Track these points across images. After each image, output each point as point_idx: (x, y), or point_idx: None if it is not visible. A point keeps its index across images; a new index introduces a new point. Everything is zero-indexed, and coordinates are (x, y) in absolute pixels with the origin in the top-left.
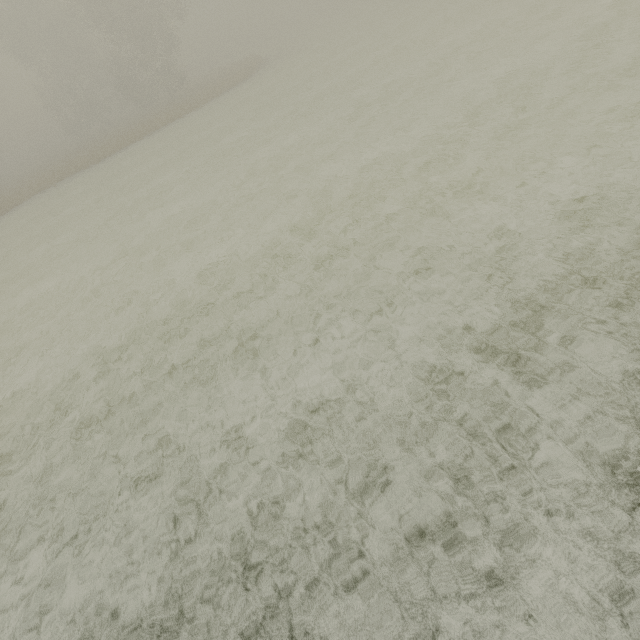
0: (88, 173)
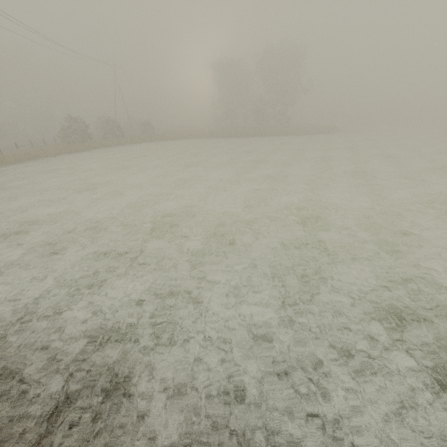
0: (224, 140)
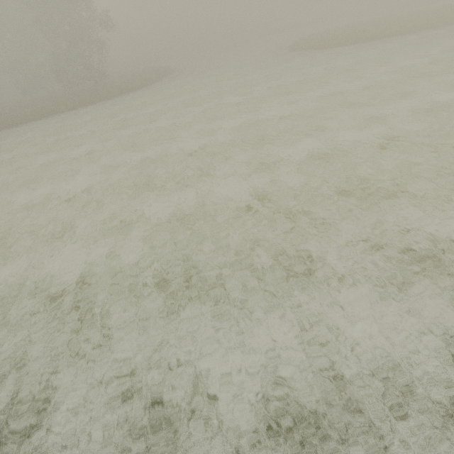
0: None
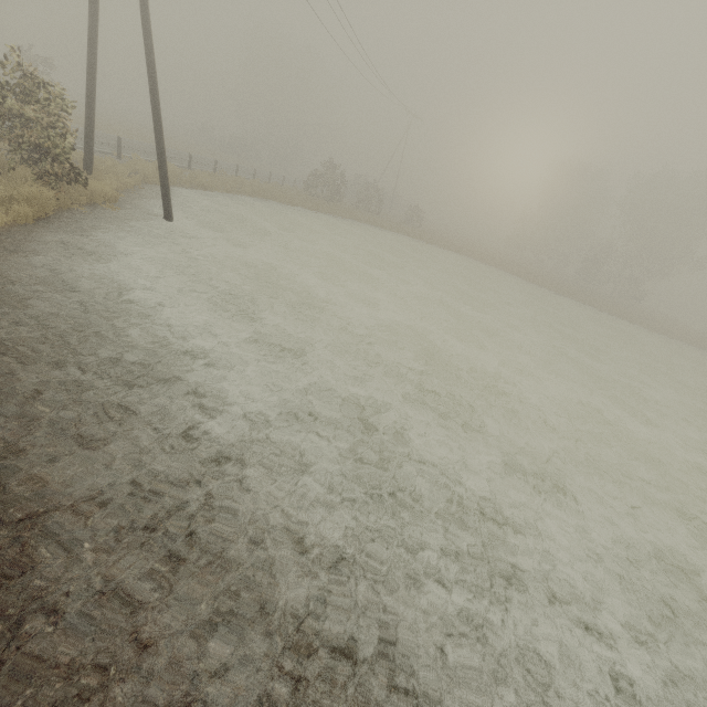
0: (523, 283)
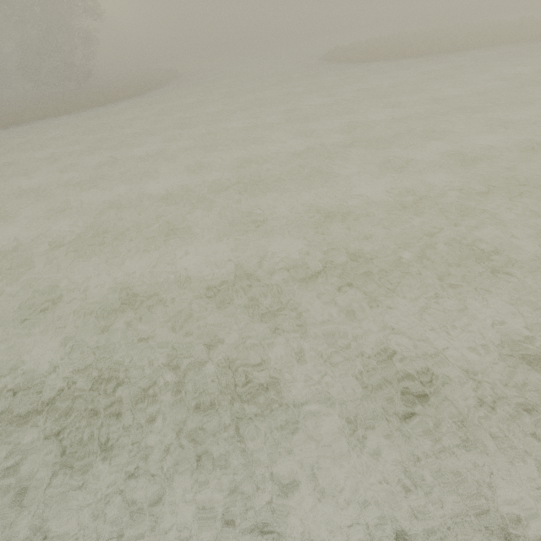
0: None
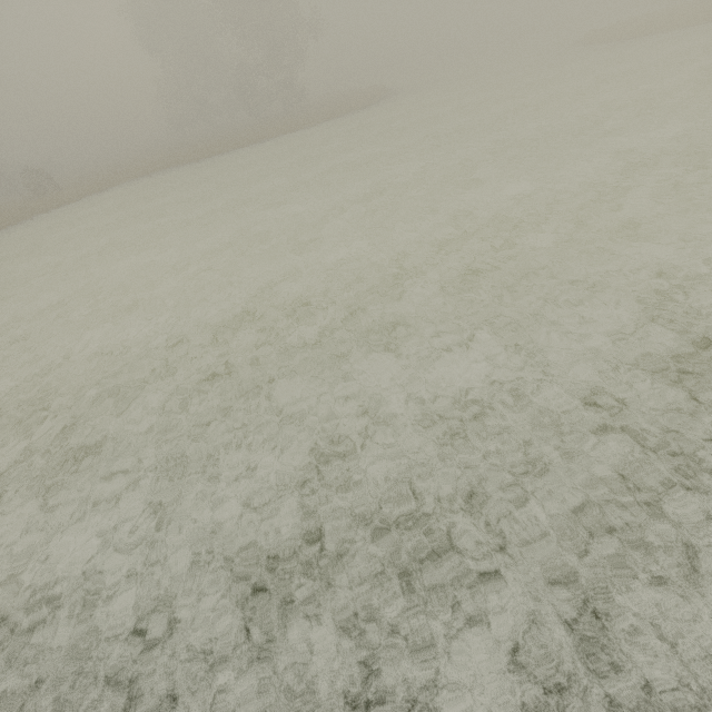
0: (191, 167)
